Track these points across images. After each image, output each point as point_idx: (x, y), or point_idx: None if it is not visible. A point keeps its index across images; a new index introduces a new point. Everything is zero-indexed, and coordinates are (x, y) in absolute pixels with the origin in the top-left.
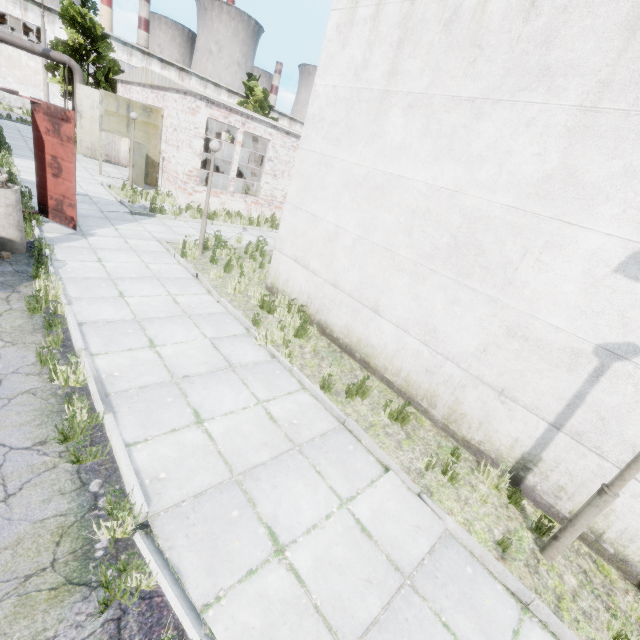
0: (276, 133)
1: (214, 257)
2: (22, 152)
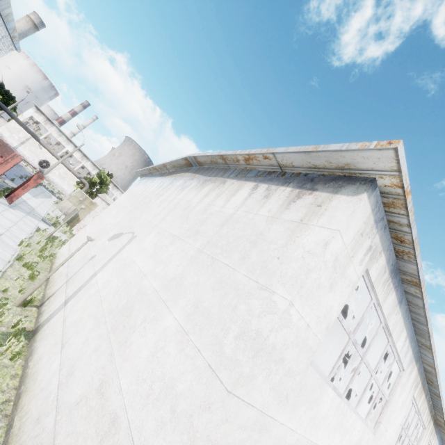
0: None
1: (49, 238)
2: (32, 193)
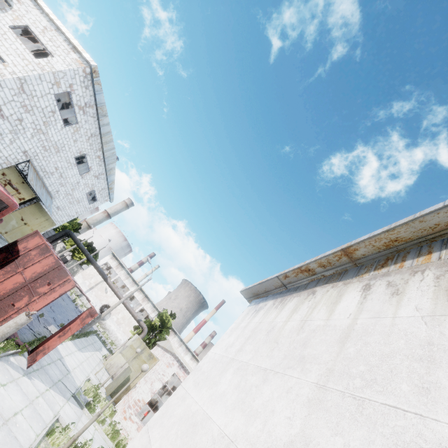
0: None
1: None
2: (79, 344)
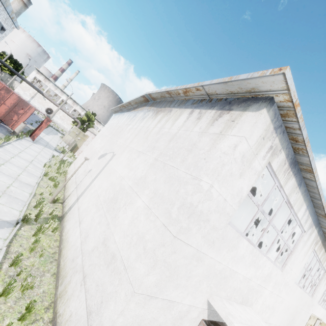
0: None
1: (61, 161)
2: (45, 132)
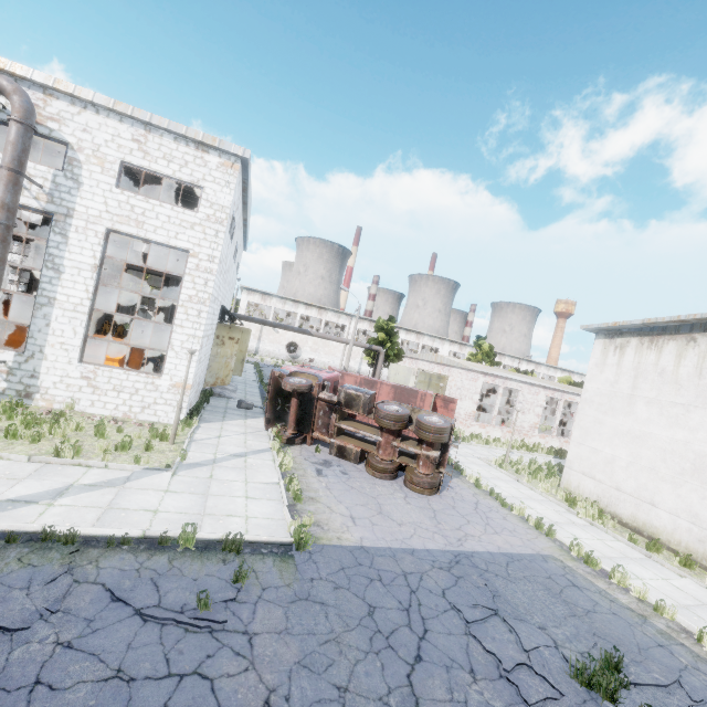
0: (524, 385)
1: (518, 470)
2: None
